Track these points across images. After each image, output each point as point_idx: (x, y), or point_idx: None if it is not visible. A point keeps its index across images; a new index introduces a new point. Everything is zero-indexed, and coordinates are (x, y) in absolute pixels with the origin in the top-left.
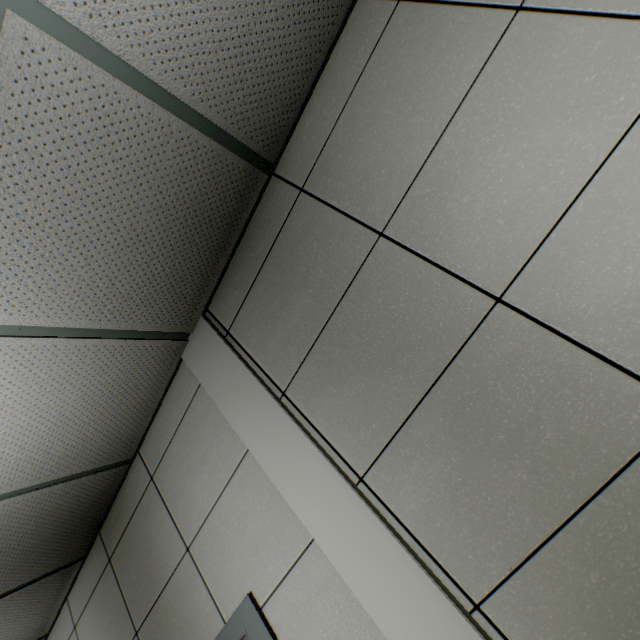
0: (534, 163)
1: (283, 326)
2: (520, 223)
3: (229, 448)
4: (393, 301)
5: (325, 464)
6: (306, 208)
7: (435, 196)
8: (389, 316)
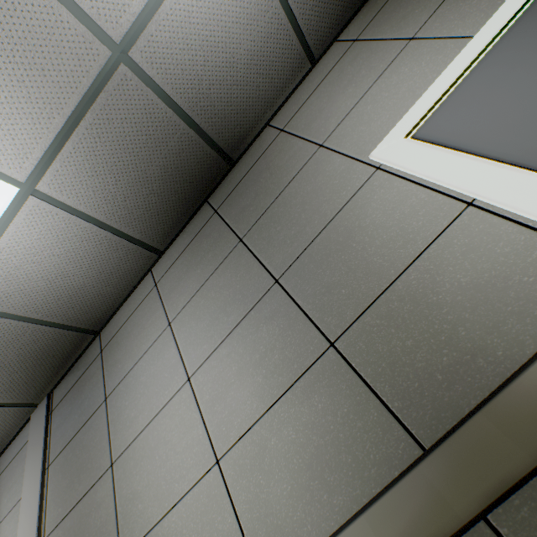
0: (144, 401)
1: (66, 424)
2: (131, 428)
3: (21, 487)
4: (94, 439)
5: (36, 523)
6: (98, 362)
7: (123, 393)
8: (89, 447)
